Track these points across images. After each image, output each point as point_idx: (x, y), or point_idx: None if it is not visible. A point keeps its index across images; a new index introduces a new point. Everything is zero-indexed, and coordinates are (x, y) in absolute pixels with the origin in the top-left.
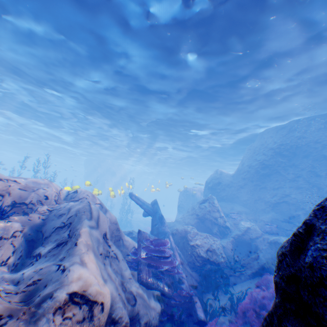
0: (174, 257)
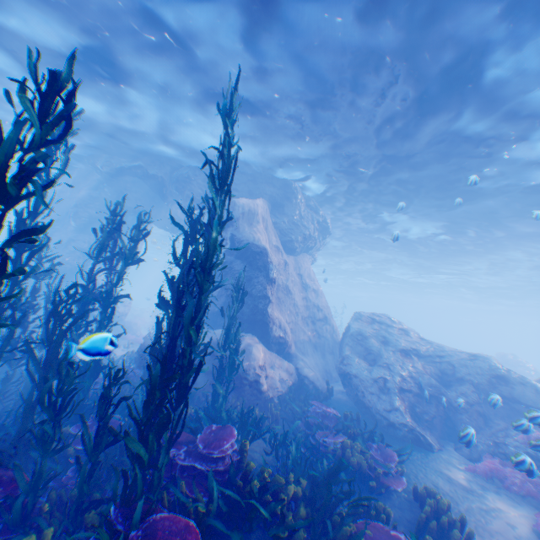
0: None
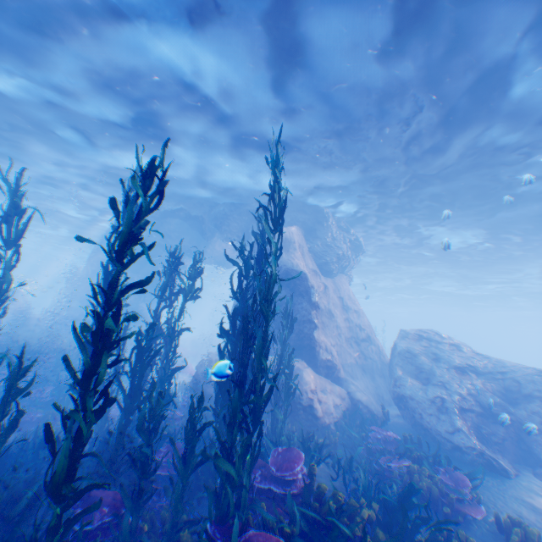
0: None
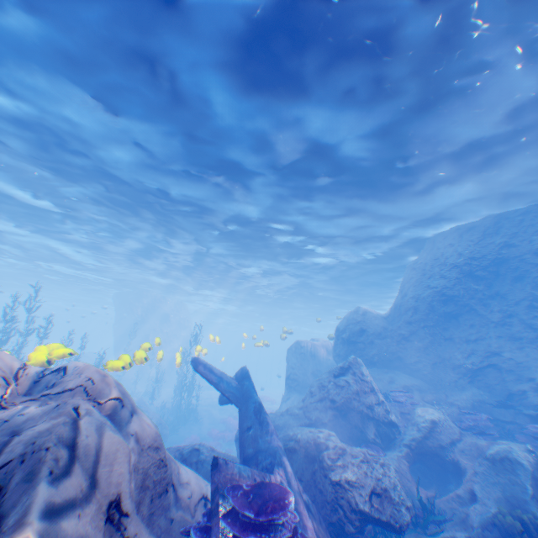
0: (299, 522)
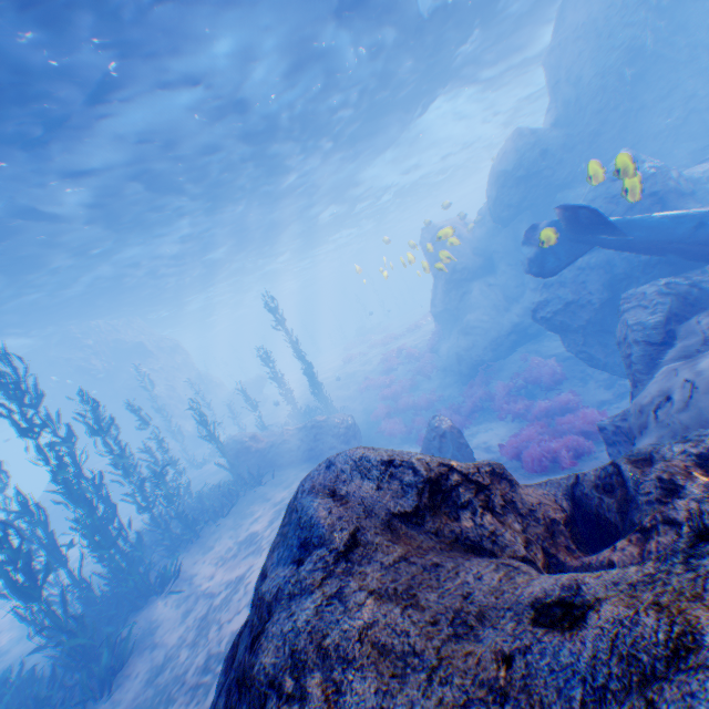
0: None
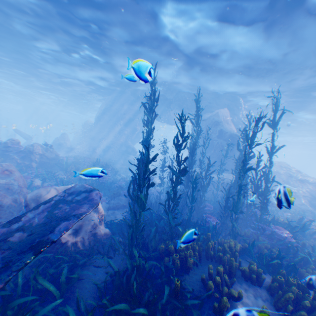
0: None
